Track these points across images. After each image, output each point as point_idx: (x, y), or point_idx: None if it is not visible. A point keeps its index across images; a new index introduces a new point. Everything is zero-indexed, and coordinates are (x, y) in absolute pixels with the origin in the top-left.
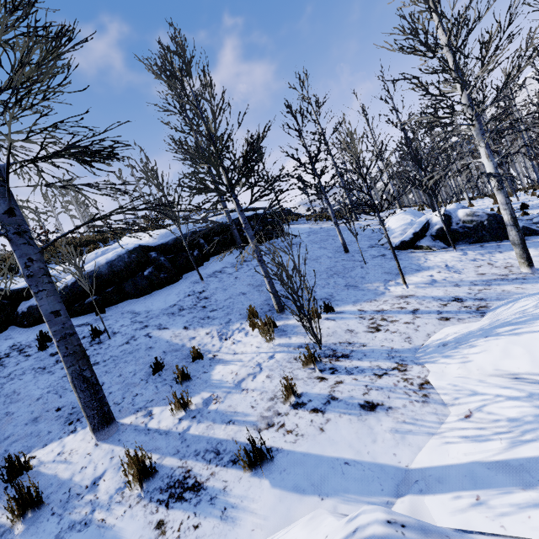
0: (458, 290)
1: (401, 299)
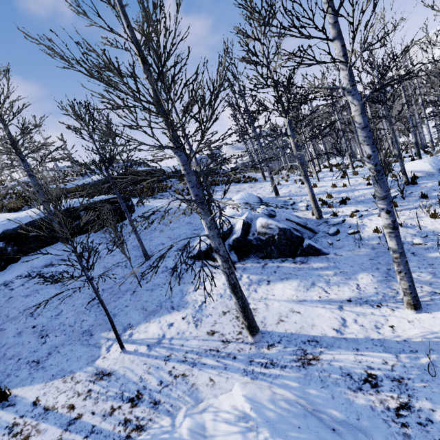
0: (157, 373)
1: (92, 382)
